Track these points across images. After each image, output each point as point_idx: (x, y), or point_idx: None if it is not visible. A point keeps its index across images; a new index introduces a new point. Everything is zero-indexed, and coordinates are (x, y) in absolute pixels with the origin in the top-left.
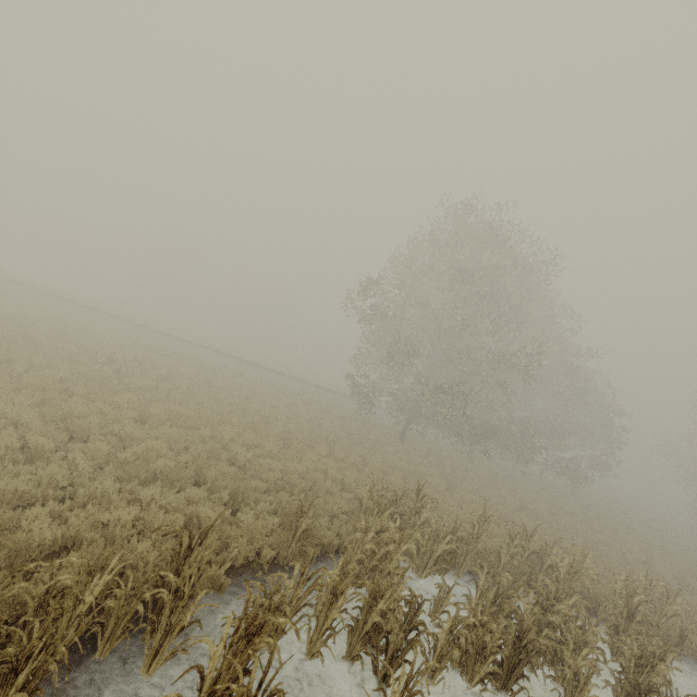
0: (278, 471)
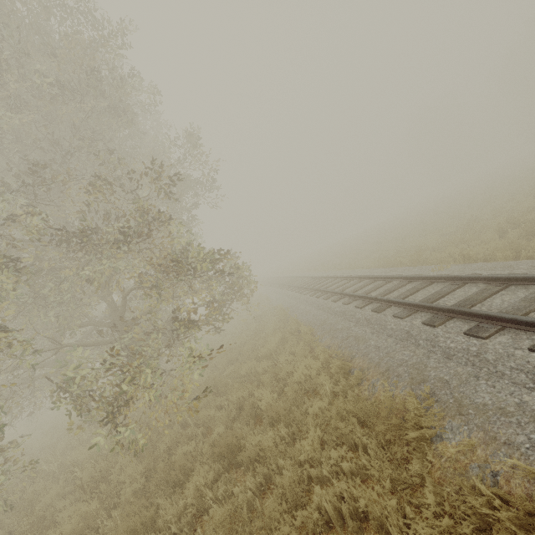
0: None
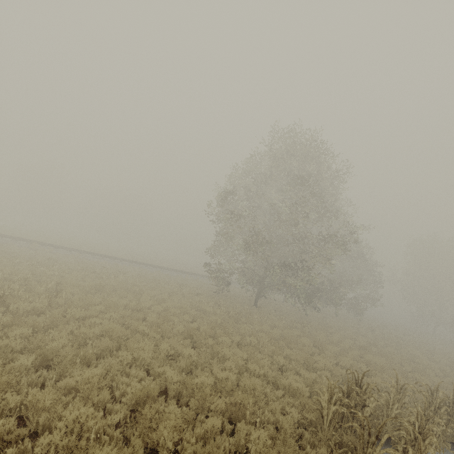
0: (210, 384)
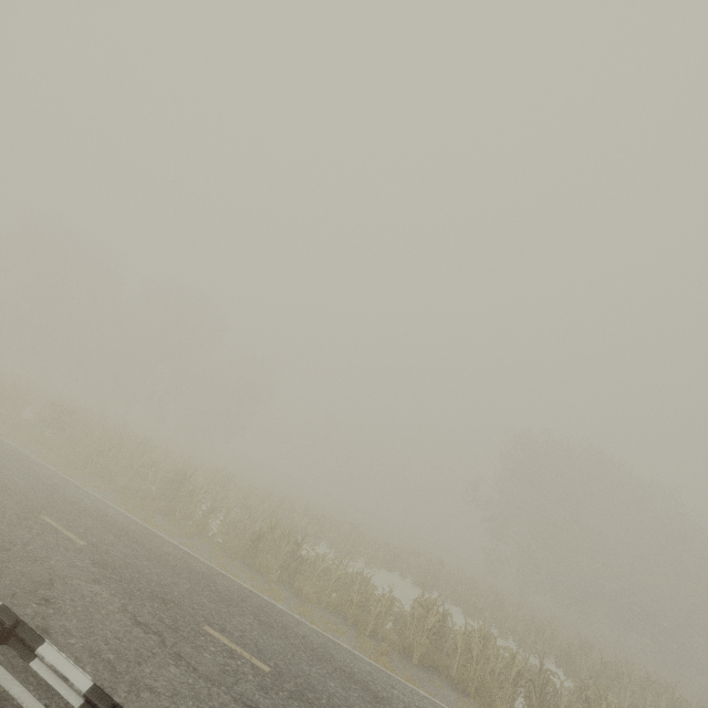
0: None
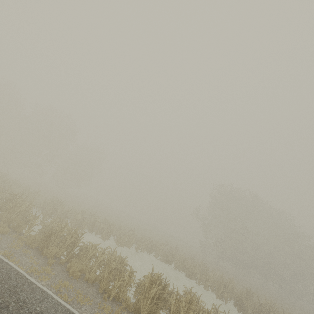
0: None
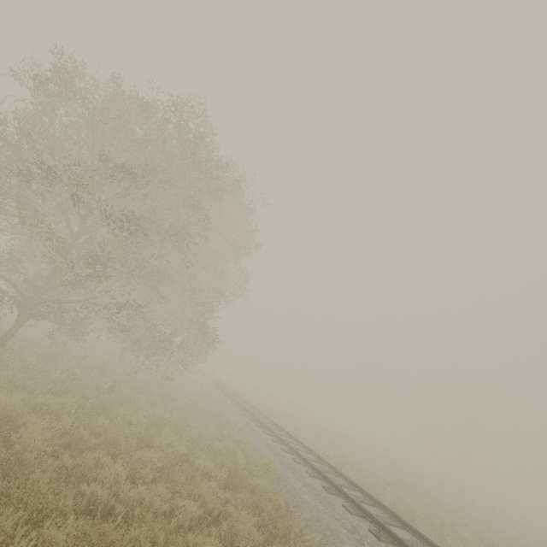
0: None
